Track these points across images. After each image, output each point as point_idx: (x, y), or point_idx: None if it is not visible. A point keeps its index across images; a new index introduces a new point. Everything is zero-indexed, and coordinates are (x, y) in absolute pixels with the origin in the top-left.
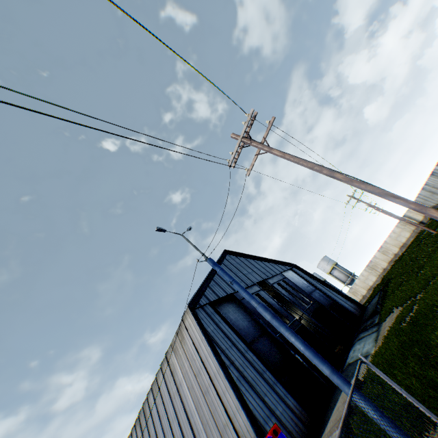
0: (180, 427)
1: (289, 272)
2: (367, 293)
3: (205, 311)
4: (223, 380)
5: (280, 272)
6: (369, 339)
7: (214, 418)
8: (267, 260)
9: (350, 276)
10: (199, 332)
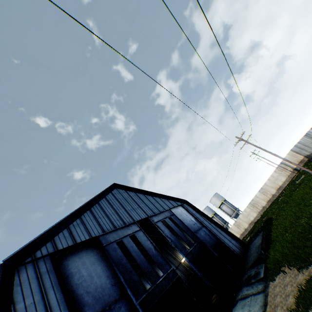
0: None
1: (179, 208)
2: (248, 227)
3: (37, 267)
4: None
5: (169, 208)
6: (255, 304)
7: None
8: (159, 195)
9: (235, 210)
10: None
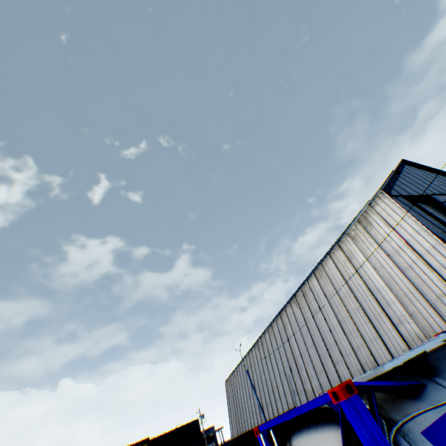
0: (357, 301)
1: None
2: None
3: (399, 200)
4: (443, 254)
5: None
6: None
7: (419, 291)
8: None
9: None
10: (400, 213)
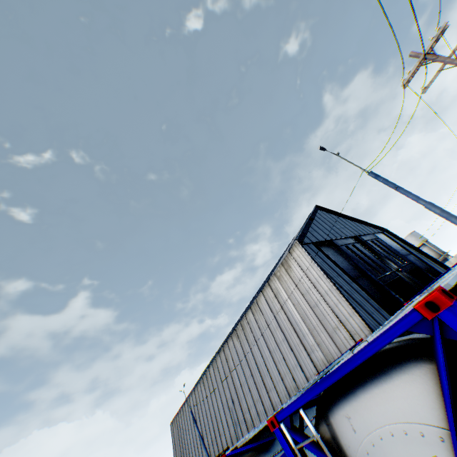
0: (283, 334)
1: (381, 235)
2: None
3: (310, 248)
4: (336, 295)
5: (372, 233)
6: None
7: (323, 324)
8: (357, 221)
9: (443, 254)
10: (309, 261)
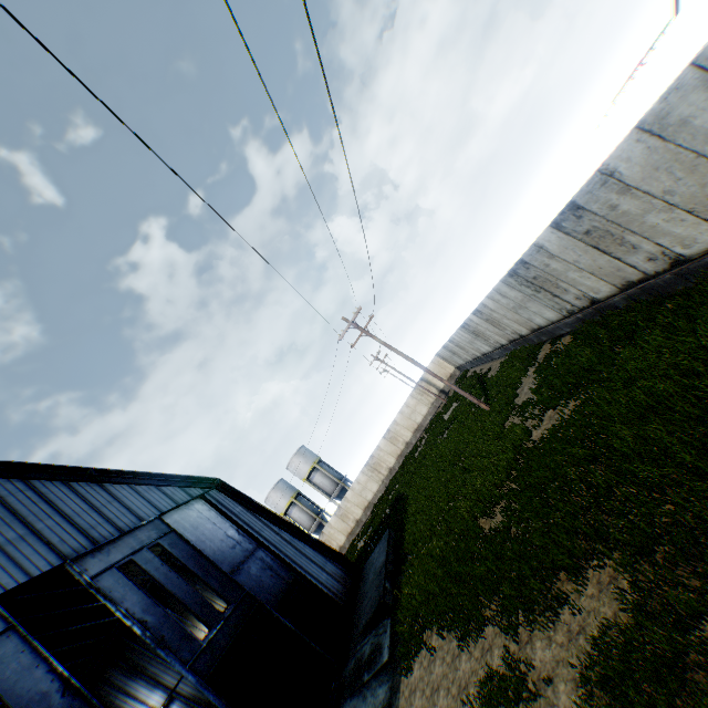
0: None
1: (194, 507)
2: (364, 516)
3: None
4: None
5: (159, 515)
6: None
7: None
8: (131, 477)
9: (341, 482)
10: None
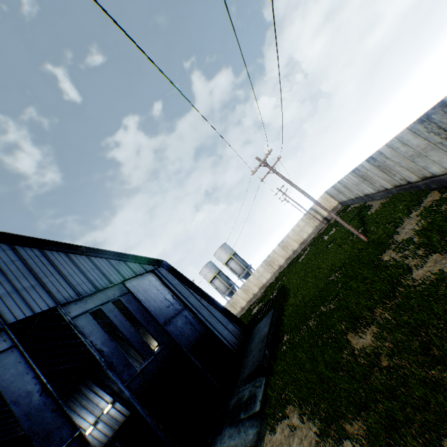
0: None
1: (146, 278)
2: (259, 292)
3: None
4: None
5: (122, 281)
6: None
7: None
8: (108, 254)
9: (247, 269)
10: None
